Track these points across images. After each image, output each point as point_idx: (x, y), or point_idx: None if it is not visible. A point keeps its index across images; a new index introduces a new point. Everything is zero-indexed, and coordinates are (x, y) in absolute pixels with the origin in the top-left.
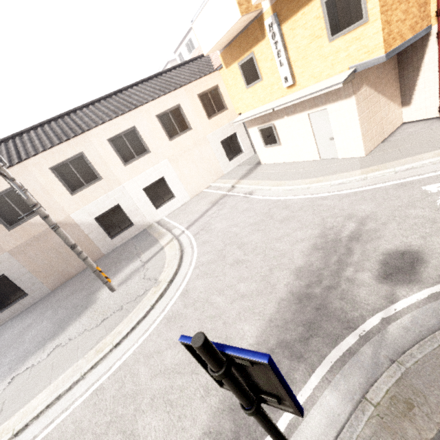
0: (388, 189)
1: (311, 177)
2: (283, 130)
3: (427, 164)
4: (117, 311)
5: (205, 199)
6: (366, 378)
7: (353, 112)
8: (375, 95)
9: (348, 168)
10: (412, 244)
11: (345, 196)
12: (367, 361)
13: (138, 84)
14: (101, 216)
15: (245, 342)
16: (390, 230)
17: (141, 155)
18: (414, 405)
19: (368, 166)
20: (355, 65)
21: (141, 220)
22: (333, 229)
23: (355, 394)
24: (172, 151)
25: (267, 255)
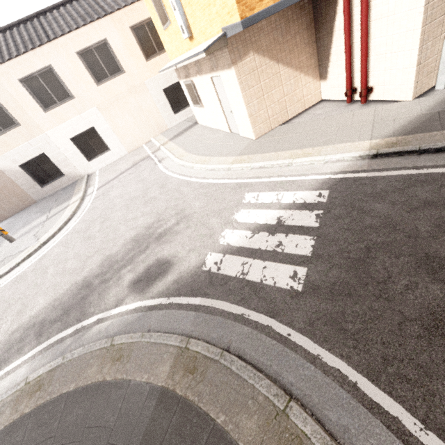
0: (228, 188)
1: (205, 154)
2: (200, 90)
3: (276, 166)
4: (0, 262)
5: (135, 156)
6: (49, 362)
7: (237, 86)
8: (271, 66)
9: (232, 152)
10: (178, 255)
11: (201, 186)
12: (61, 350)
13: (66, 3)
14: (27, 164)
15: (30, 313)
16: (183, 236)
17: (64, 100)
18: (41, 389)
19: (244, 153)
20: (224, 28)
21: (73, 171)
22: (159, 223)
23: (34, 371)
24: (101, 98)
25: (107, 236)
